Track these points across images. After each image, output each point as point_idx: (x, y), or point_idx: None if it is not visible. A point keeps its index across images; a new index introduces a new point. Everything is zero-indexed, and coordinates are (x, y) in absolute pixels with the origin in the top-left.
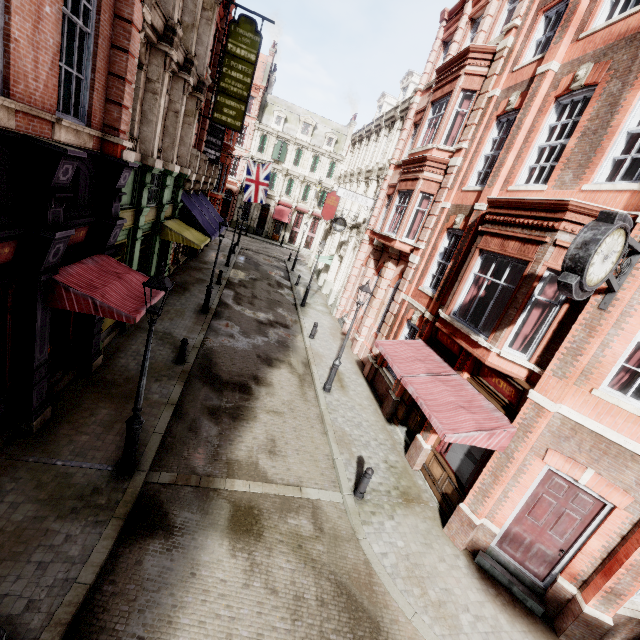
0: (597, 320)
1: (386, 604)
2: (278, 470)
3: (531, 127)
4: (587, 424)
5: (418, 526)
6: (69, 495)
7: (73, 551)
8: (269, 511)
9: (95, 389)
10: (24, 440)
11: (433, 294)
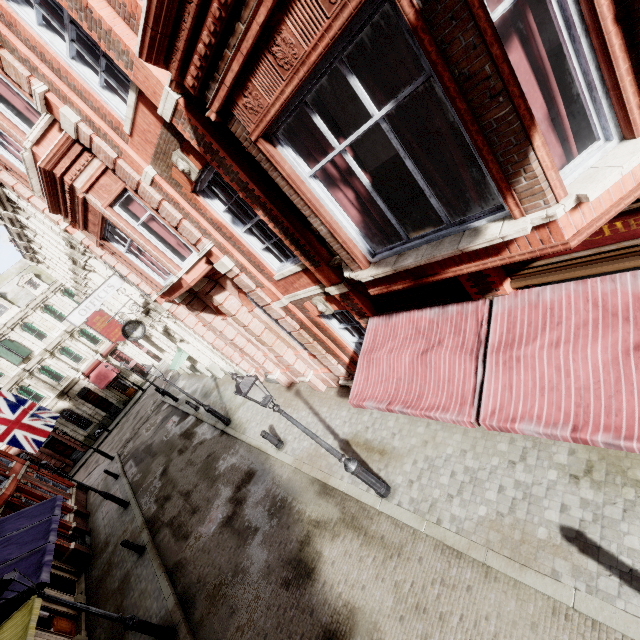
0: None
1: None
2: None
3: None
4: None
5: None
6: None
7: None
8: None
9: None
10: None
11: (299, 265)
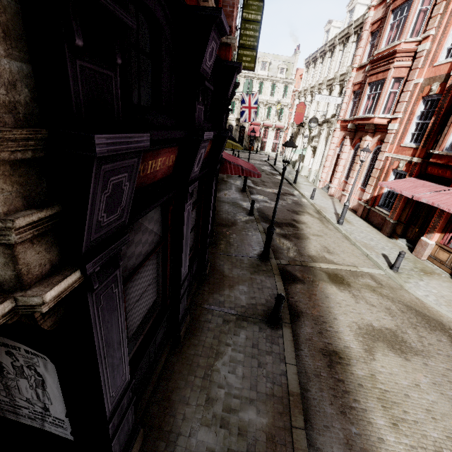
0: None
1: (440, 315)
2: (338, 260)
3: None
4: None
5: (441, 284)
6: (248, 266)
7: (268, 285)
8: (346, 276)
9: (222, 227)
10: (211, 247)
11: (417, 145)
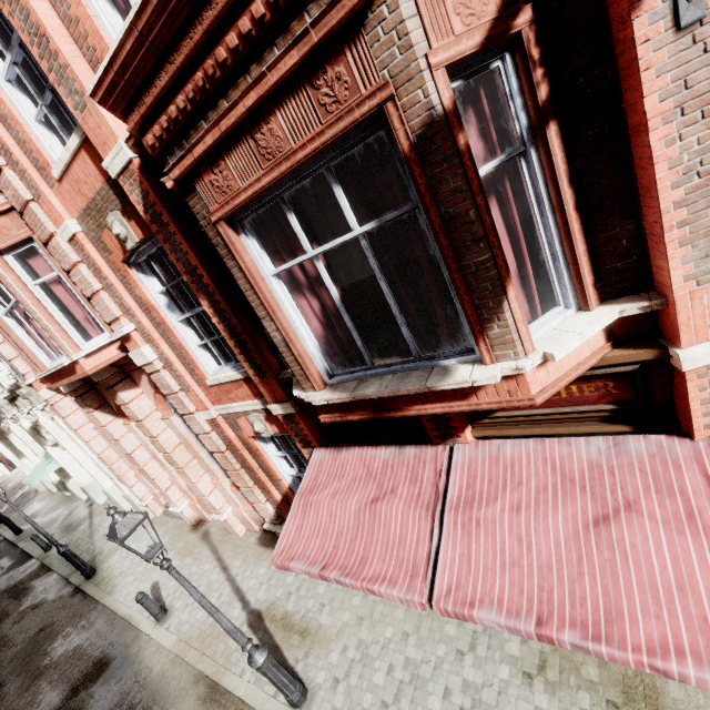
0: (702, 64)
1: None
2: None
3: None
4: None
5: None
6: None
7: None
8: None
9: None
10: None
11: (241, 372)
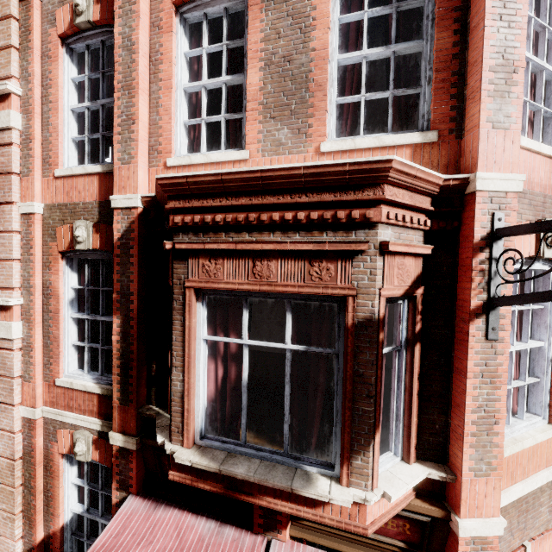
0: (493, 358)
1: None
2: None
3: (153, 53)
4: (511, 498)
5: None
6: None
7: None
8: None
9: None
10: None
11: (103, 388)
